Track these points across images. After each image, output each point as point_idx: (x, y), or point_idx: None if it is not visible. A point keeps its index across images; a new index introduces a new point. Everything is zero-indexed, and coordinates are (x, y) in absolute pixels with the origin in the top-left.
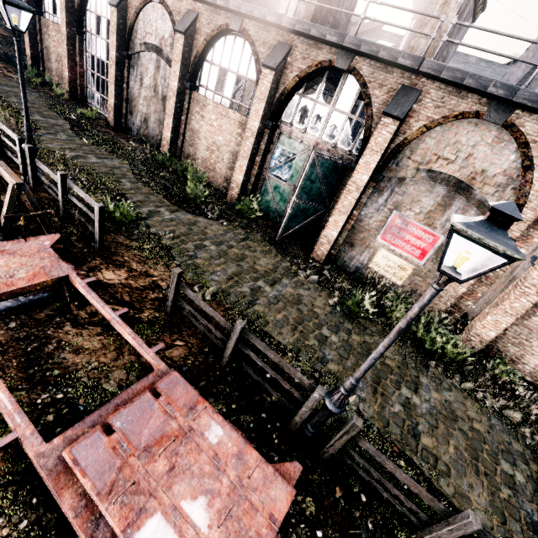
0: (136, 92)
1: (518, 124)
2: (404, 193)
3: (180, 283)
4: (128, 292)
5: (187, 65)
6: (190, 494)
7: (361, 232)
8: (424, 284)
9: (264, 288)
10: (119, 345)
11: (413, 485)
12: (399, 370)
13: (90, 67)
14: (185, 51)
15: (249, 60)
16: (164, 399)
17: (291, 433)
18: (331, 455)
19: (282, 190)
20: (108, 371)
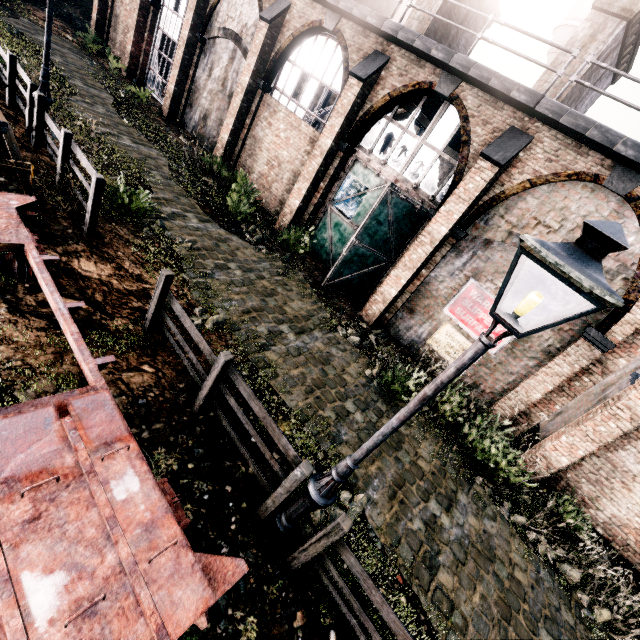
0: (202, 82)
1: None
2: (488, 260)
3: (168, 291)
4: (104, 292)
5: (265, 61)
6: (44, 564)
7: (426, 297)
8: (490, 378)
9: (286, 335)
10: (62, 350)
11: (402, 634)
12: (433, 477)
13: (158, 46)
14: (266, 43)
15: (337, 67)
16: (71, 421)
17: (258, 521)
18: (302, 563)
19: (343, 229)
20: (31, 377)
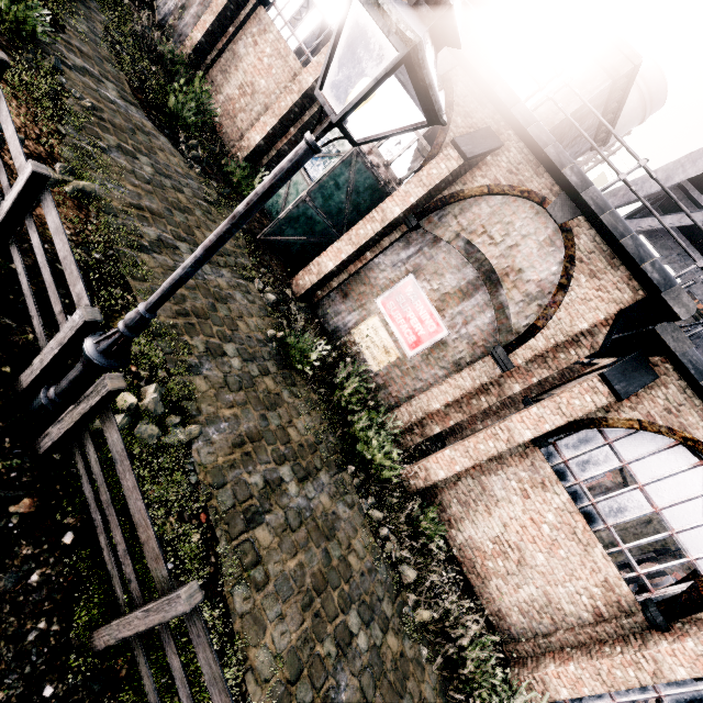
0: None
1: (575, 233)
2: (432, 258)
3: None
4: None
5: None
6: None
7: (363, 284)
8: (400, 382)
9: (182, 253)
10: None
11: (144, 525)
12: (299, 448)
13: None
14: None
15: None
16: None
17: (19, 391)
18: (53, 441)
19: (302, 189)
20: None
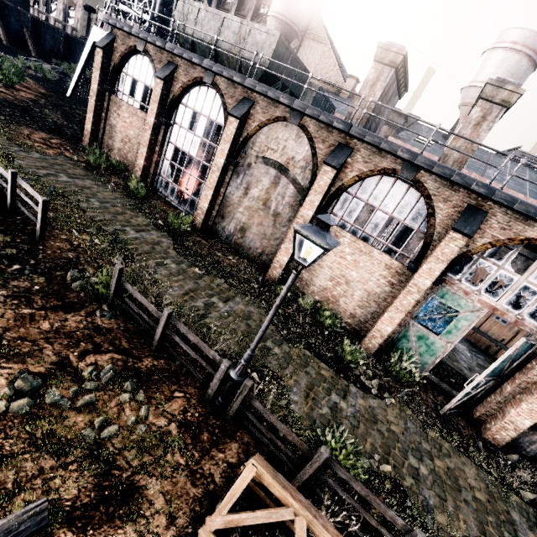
0: (236, 198)
1: None
2: None
3: None
4: None
5: (325, 195)
6: None
7: None
8: None
9: None
10: None
11: None
12: None
13: (170, 157)
14: (330, 183)
15: (411, 206)
16: None
17: None
18: None
19: (430, 342)
20: None
